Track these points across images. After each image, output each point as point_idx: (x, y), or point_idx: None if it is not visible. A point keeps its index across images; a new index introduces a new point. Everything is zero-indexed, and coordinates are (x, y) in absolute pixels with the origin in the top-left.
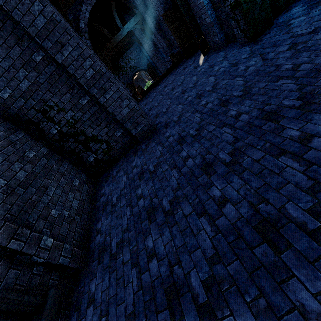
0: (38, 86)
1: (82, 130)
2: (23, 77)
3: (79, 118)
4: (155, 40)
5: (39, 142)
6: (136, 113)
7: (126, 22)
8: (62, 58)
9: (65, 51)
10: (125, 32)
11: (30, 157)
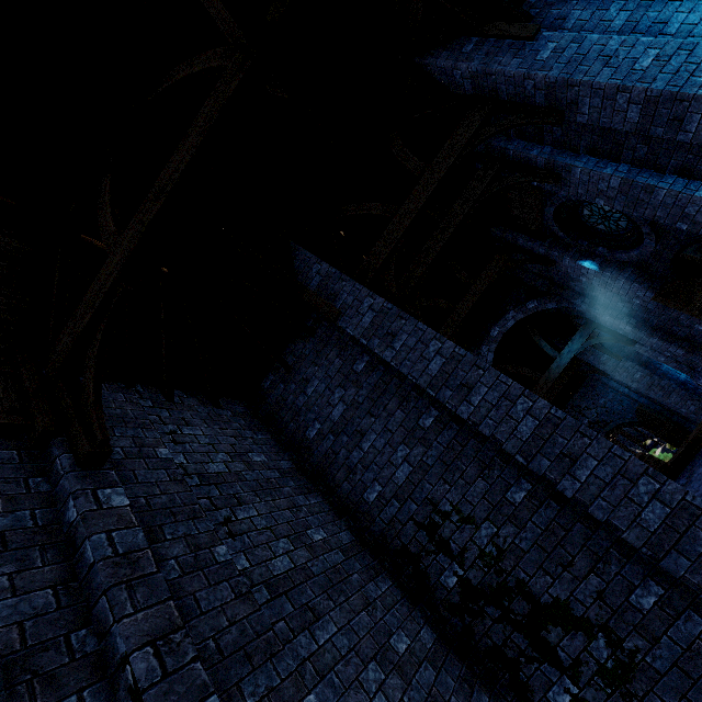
0: (424, 471)
1: (519, 578)
2: (402, 459)
3: (510, 542)
4: (645, 352)
5: (418, 608)
6: (696, 517)
7: (559, 350)
8: (470, 410)
9: (474, 397)
10: (566, 360)
11: (400, 651)
